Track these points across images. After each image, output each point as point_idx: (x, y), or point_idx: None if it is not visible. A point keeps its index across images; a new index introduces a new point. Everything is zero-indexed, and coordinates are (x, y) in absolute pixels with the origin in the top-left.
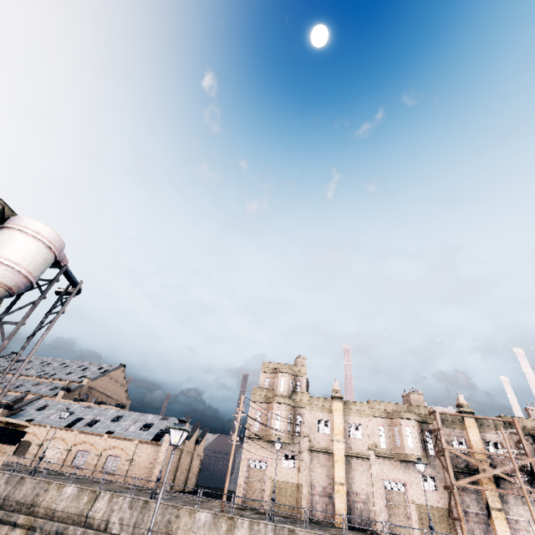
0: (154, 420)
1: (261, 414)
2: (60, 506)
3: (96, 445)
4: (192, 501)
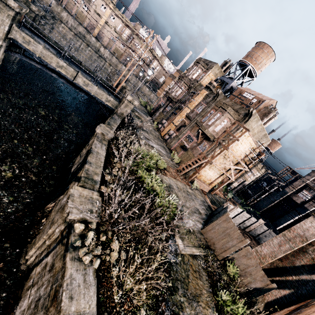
0: None
1: None
2: None
3: None
4: None
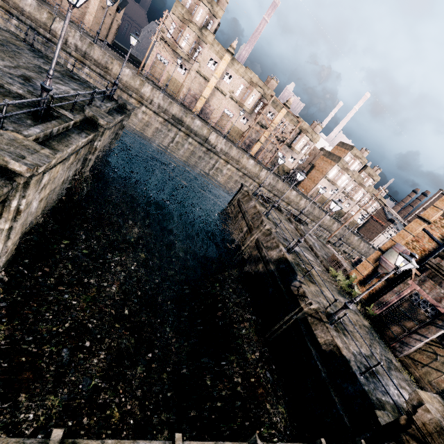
0: None
1: (175, 27)
2: (26, 9)
3: None
4: (117, 57)
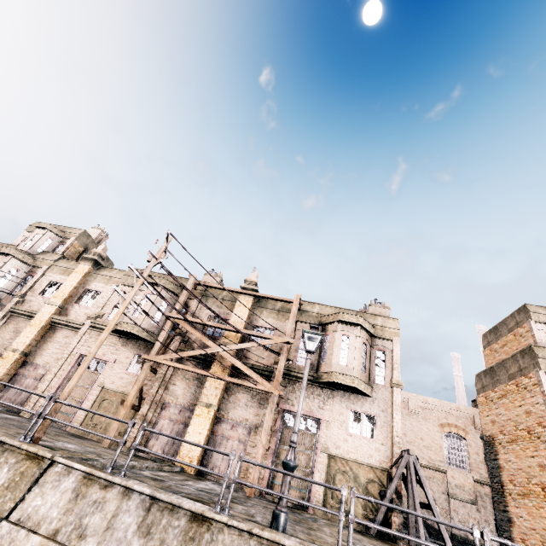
0: None
1: None
2: None
3: None
4: None
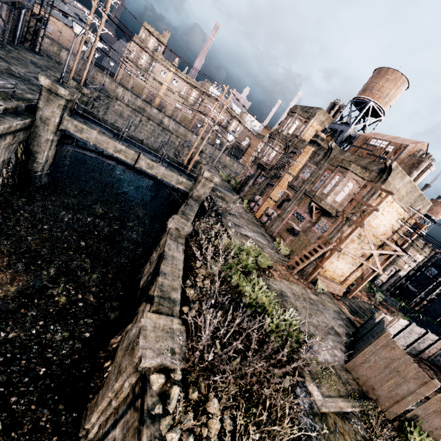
0: (69, 13)
1: (136, 51)
2: (45, 45)
3: (35, 9)
4: (99, 71)
